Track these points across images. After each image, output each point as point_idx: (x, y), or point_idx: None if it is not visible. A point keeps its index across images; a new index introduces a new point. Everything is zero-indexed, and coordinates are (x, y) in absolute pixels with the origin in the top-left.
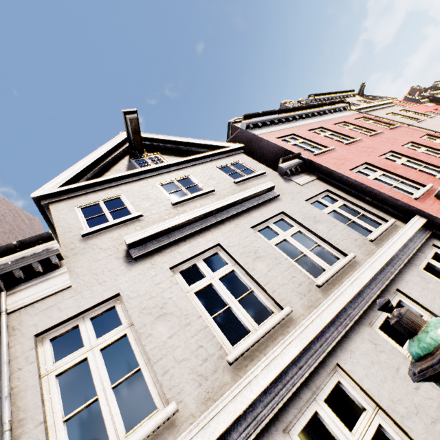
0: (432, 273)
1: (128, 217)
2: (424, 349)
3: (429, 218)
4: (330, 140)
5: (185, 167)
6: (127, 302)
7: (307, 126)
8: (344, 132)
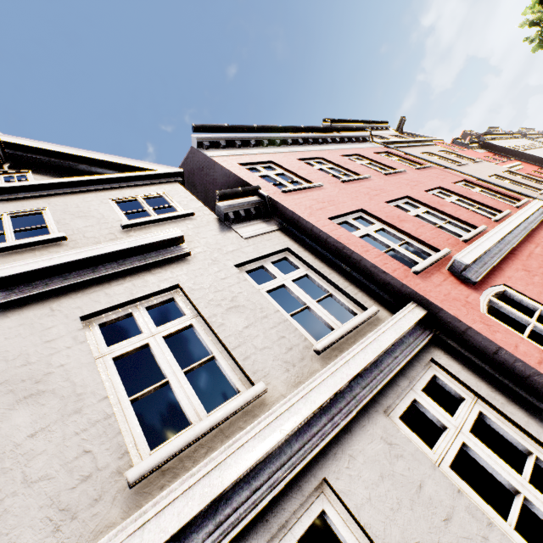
0: (437, 404)
1: None
2: None
3: (430, 309)
4: (322, 174)
5: (48, 194)
6: None
7: (300, 154)
8: (350, 166)
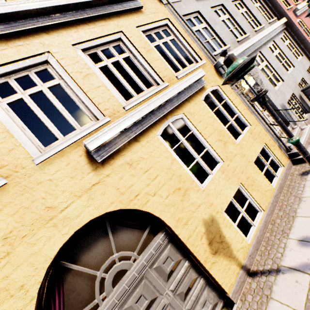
0: None
1: None
2: None
3: (288, 19)
4: None
5: None
6: (203, 15)
7: None
8: None
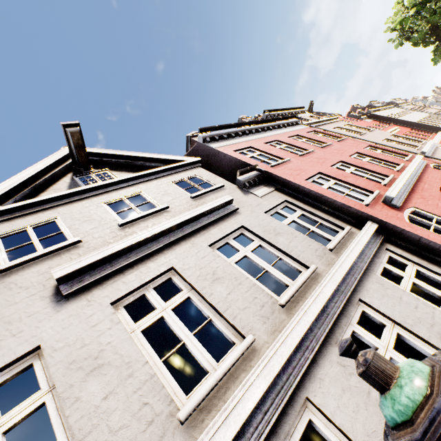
0: (388, 277)
1: (61, 244)
2: (401, 414)
3: (380, 223)
4: (285, 152)
5: (137, 183)
6: (49, 357)
7: (263, 139)
8: (298, 144)
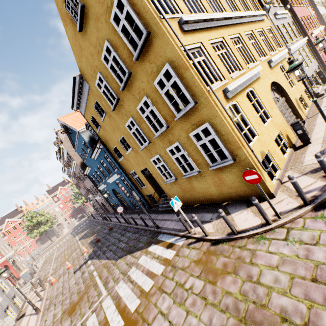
0: None
1: (270, 5)
2: None
3: (308, 38)
4: (294, 2)
5: None
6: (279, 28)
7: None
8: (295, 0)
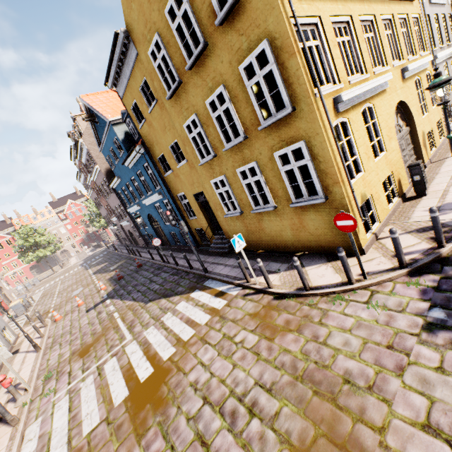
0: None
1: None
2: None
3: None
4: None
5: None
6: (430, 19)
7: None
8: None
